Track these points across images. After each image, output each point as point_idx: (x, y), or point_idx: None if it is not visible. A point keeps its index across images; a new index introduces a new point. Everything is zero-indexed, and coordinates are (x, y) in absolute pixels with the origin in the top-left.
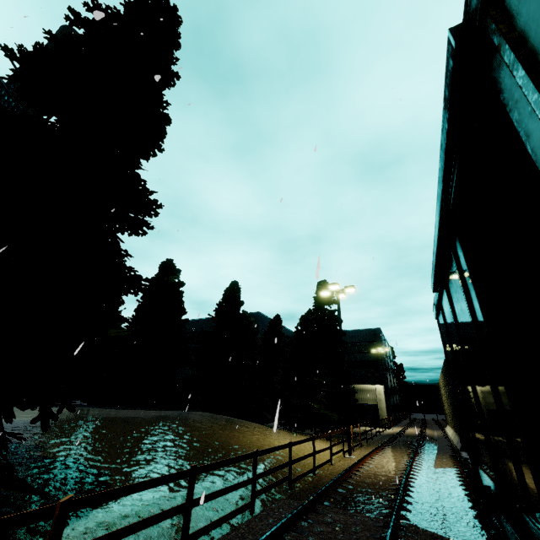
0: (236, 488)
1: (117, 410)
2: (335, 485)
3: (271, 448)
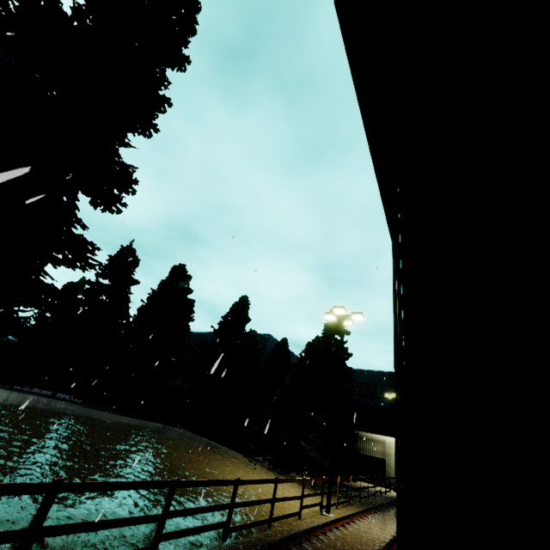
0: (130, 523)
1: (92, 410)
2: (281, 547)
3: (203, 480)
